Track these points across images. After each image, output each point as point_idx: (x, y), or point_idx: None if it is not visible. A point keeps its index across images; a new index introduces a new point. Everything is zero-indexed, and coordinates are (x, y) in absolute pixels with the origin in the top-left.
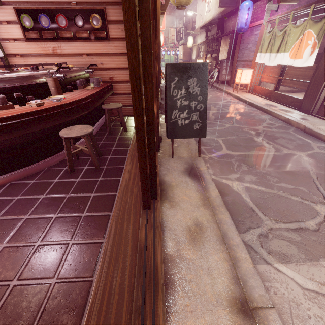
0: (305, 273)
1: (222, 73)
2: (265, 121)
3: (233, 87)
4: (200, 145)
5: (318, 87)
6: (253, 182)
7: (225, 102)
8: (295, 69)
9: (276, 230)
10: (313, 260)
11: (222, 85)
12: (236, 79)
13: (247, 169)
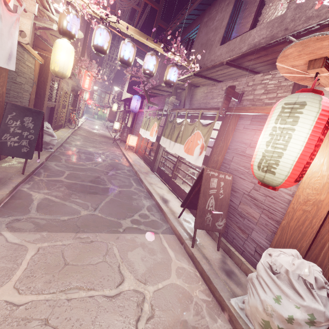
0: (21, 236)
1: (124, 135)
2: (123, 170)
3: (125, 146)
4: (25, 165)
5: (156, 155)
6: (56, 196)
7: (110, 154)
8: (154, 143)
9: (33, 218)
10: (37, 232)
11: (124, 143)
12: (127, 141)
13: (63, 190)
